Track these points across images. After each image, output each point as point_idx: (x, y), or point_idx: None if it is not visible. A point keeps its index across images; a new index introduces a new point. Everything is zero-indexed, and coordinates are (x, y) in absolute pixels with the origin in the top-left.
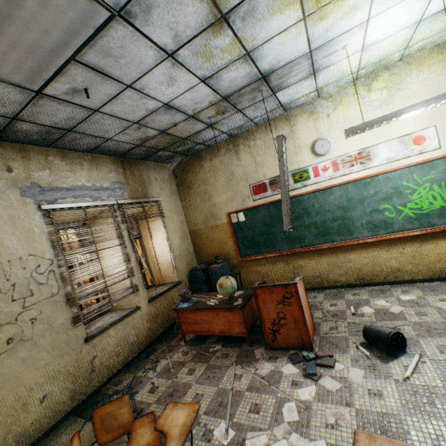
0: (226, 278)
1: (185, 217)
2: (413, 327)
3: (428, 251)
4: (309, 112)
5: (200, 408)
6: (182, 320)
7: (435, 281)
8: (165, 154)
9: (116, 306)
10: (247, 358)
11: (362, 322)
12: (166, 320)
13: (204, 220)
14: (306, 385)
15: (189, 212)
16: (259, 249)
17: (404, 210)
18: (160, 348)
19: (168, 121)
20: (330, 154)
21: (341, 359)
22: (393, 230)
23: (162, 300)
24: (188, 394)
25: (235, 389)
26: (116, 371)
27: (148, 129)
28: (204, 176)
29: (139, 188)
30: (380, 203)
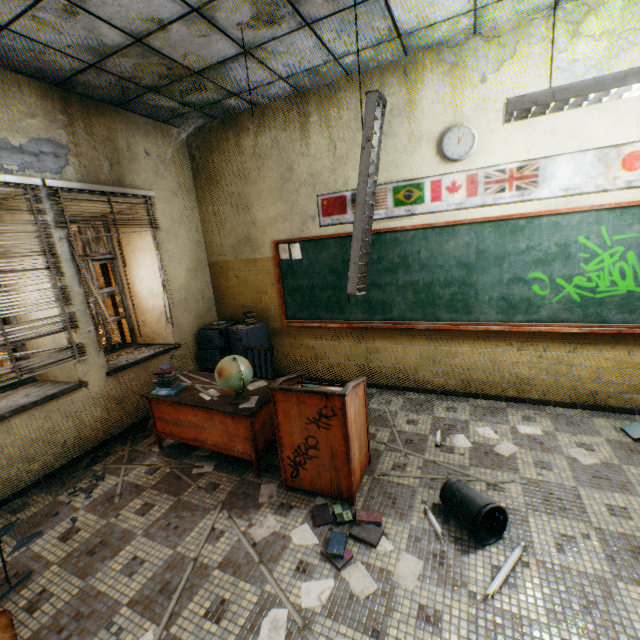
0: (232, 360)
1: (204, 235)
2: (525, 488)
3: (583, 361)
4: (450, 65)
5: (126, 591)
6: (157, 414)
7: (578, 409)
8: (165, 103)
9: (46, 376)
10: (245, 499)
11: (447, 463)
12: (142, 406)
13: (235, 247)
14: (319, 576)
15: (211, 229)
16: (318, 312)
17: (566, 287)
18: (118, 453)
19: (142, 10)
20: (469, 161)
21: (393, 531)
22: (538, 318)
23: (136, 373)
24: (120, 556)
25: (202, 560)
26: (23, 486)
27: (97, 21)
28: (242, 165)
29: (105, 164)
30: (531, 268)
